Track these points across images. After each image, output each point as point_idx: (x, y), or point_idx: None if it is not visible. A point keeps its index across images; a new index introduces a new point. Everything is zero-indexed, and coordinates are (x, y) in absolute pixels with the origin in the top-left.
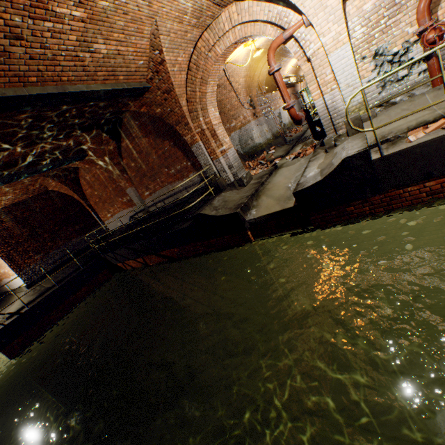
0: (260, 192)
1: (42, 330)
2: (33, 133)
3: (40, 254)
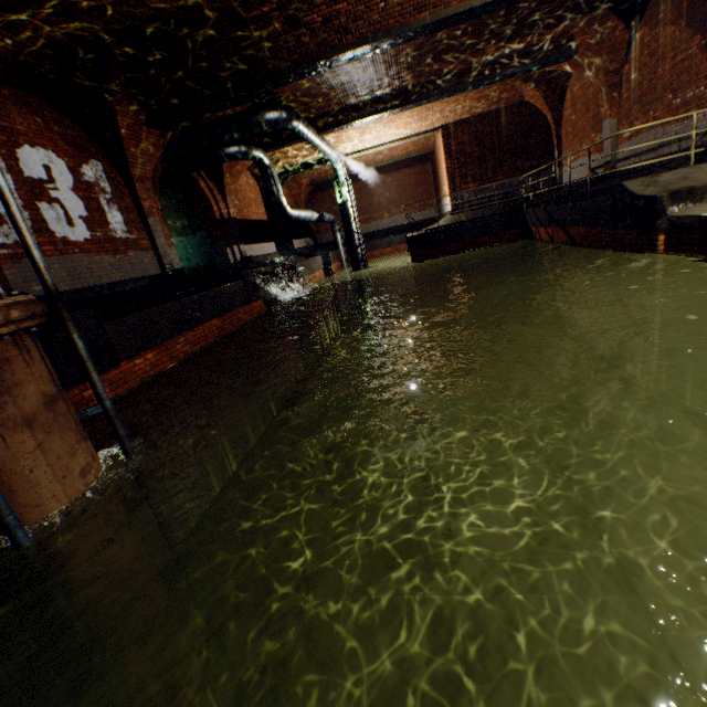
0: None
1: (437, 255)
2: (508, 28)
3: (475, 184)
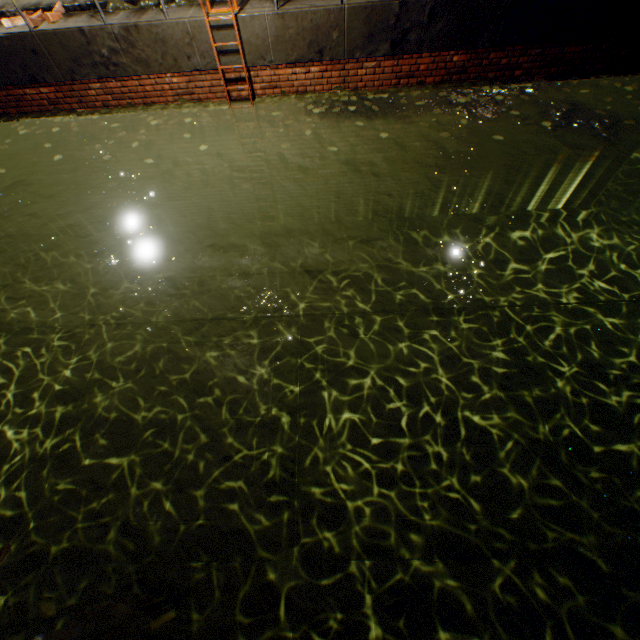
0: None
1: None
2: None
3: None
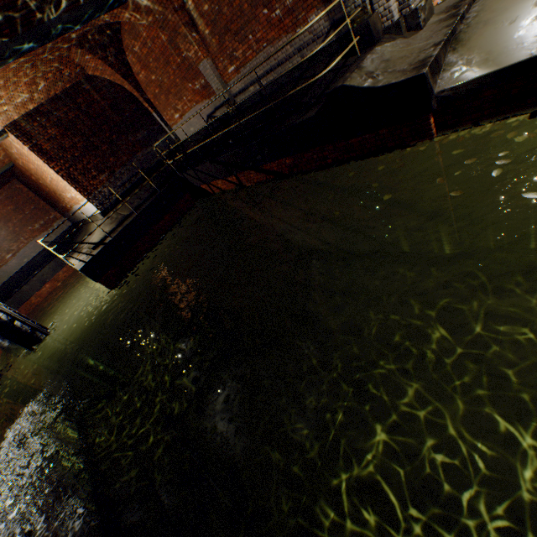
0: (462, 34)
1: (133, 263)
2: None
3: (105, 174)
